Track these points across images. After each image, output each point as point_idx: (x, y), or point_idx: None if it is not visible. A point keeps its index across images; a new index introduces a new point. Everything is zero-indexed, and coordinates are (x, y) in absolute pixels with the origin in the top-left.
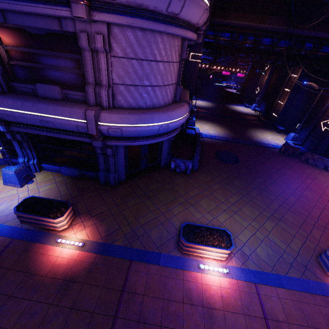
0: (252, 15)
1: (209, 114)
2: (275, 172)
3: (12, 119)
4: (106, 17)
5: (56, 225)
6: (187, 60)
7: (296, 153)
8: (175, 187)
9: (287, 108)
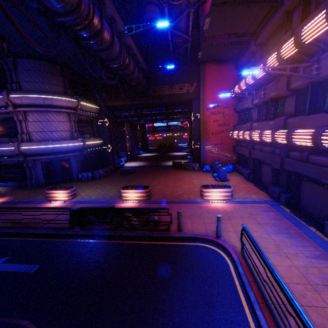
0: (120, 100)
1: (146, 158)
2: (153, 174)
3: None
4: (20, 109)
5: None
6: (98, 124)
7: (180, 165)
8: (73, 184)
9: None
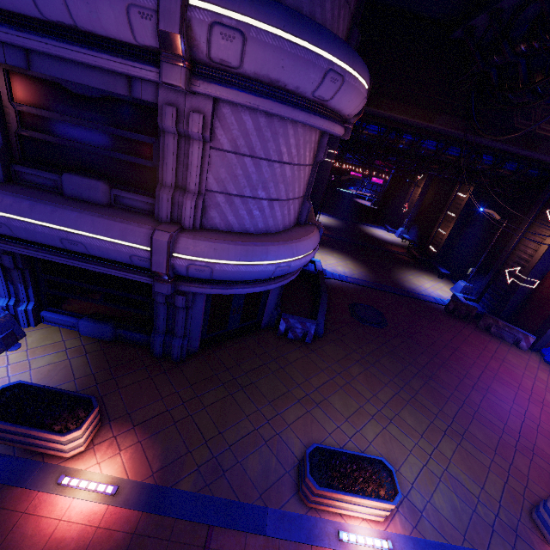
0: (416, 108)
1: (335, 238)
2: (444, 346)
3: (4, 230)
4: (216, 91)
5: (63, 448)
6: None
7: (472, 316)
8: (286, 367)
9: (451, 241)
